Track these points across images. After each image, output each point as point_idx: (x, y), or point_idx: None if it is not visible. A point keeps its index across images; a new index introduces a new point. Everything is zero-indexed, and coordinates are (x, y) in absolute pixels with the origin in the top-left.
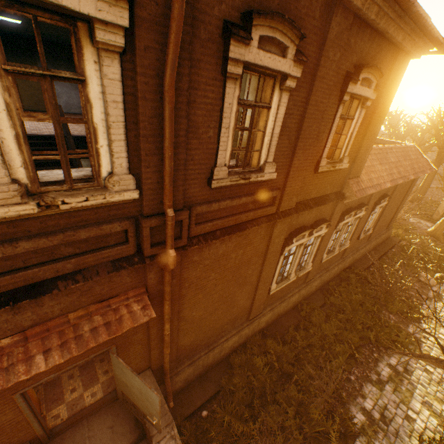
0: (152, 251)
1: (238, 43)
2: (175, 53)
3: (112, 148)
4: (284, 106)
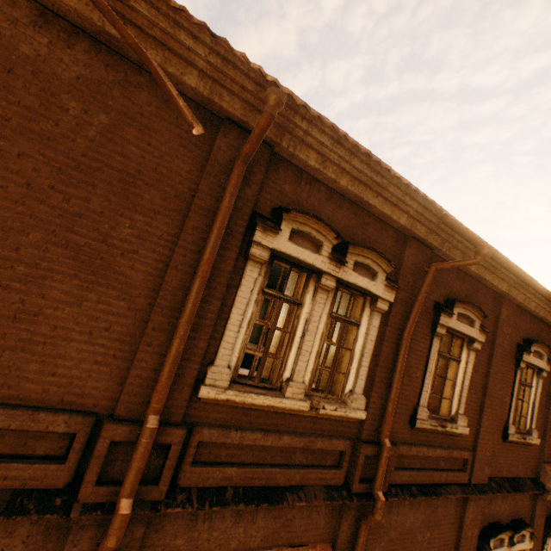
0: (358, 487)
1: (445, 315)
2: (415, 318)
3: (359, 370)
4: (471, 362)
